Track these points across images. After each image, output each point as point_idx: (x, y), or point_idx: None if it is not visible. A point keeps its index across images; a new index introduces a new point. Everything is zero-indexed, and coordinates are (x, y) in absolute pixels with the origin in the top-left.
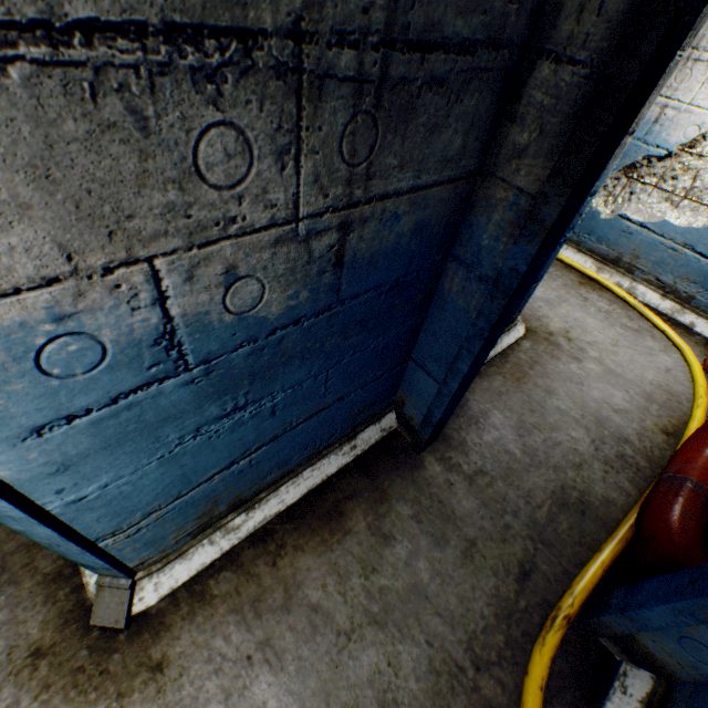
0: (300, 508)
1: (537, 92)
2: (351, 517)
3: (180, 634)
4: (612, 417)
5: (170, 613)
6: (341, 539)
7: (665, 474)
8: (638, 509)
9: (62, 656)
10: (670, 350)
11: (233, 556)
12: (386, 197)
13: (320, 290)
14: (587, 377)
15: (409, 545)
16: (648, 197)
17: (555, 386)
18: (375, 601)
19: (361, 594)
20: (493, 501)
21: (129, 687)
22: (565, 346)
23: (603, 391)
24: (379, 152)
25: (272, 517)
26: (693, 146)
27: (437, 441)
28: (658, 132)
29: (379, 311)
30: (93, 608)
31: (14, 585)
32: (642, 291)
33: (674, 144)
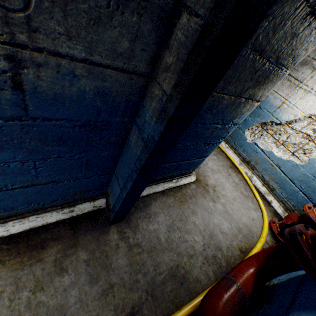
0: (20, 237)
1: (179, 32)
2: (48, 251)
3: None
4: (218, 235)
5: None
6: (33, 263)
7: (227, 275)
8: (207, 291)
9: None
10: (258, 210)
11: None
12: (59, 55)
13: (2, 101)
14: (215, 211)
15: (73, 278)
16: (268, 139)
17: (198, 211)
18: (30, 310)
19: (23, 303)
20: (137, 264)
21: None
22: (211, 193)
23: (220, 220)
24: (38, 11)
25: None
26: (290, 123)
27: (123, 221)
28: (278, 112)
29: (77, 137)
30: None
31: None
32: (255, 179)
33: (283, 120)
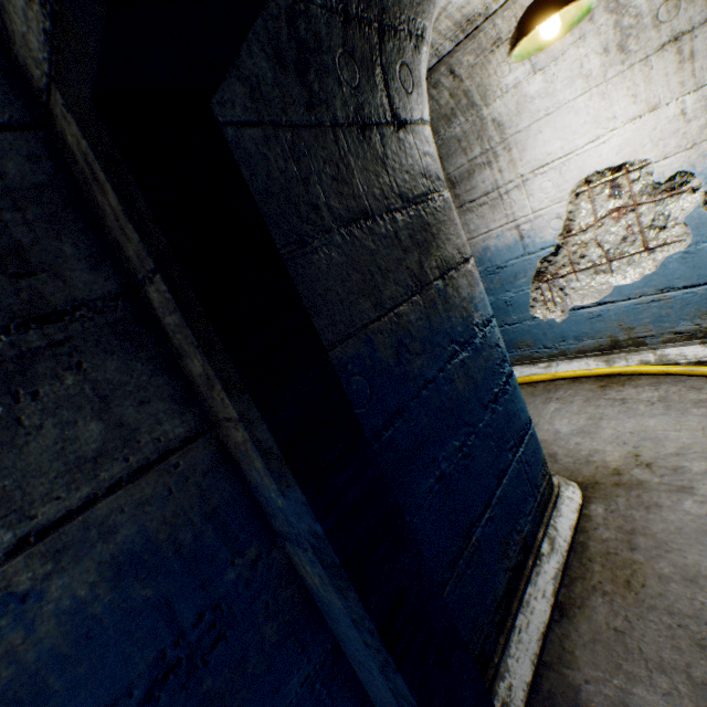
0: None
1: (167, 317)
2: None
3: None
4: None
5: None
6: None
7: None
8: None
9: None
10: None
11: None
12: None
13: None
14: None
15: None
16: (578, 281)
17: (694, 560)
18: None
19: None
20: None
21: None
22: (651, 478)
23: None
24: None
25: None
26: (568, 230)
27: None
28: (531, 241)
29: None
30: None
31: None
32: (675, 352)
33: (552, 239)
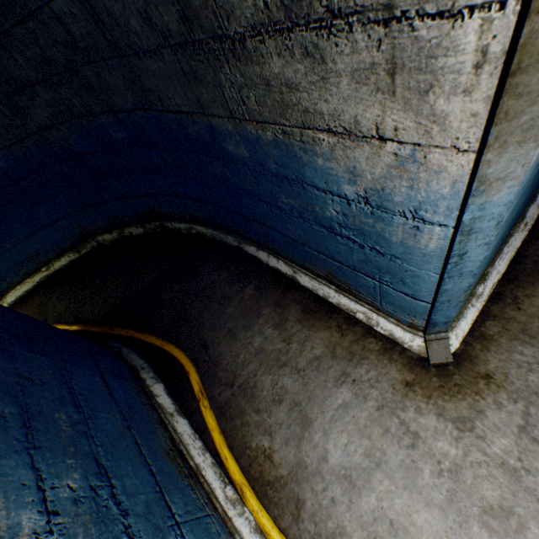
0: (509, 274)
1: None
2: None
3: (486, 358)
4: None
5: (469, 350)
6: None
7: None
8: None
9: (423, 383)
10: None
11: (485, 313)
12: None
13: None
14: None
15: None
16: None
17: None
18: None
19: None
20: None
21: (478, 389)
22: None
23: None
24: None
25: (495, 284)
26: None
27: None
28: None
29: None
30: (428, 355)
31: (365, 359)
32: None
33: None
